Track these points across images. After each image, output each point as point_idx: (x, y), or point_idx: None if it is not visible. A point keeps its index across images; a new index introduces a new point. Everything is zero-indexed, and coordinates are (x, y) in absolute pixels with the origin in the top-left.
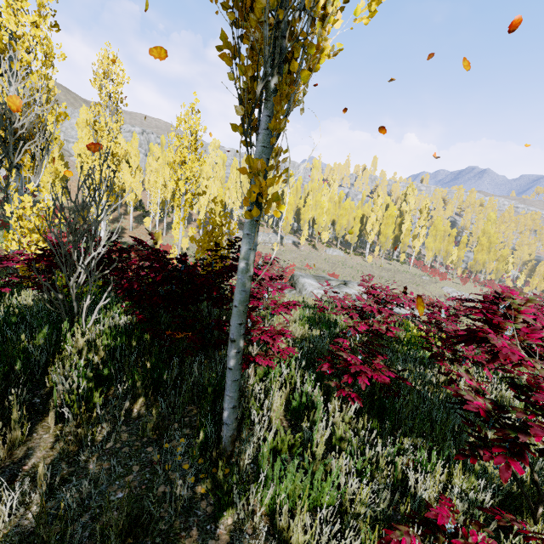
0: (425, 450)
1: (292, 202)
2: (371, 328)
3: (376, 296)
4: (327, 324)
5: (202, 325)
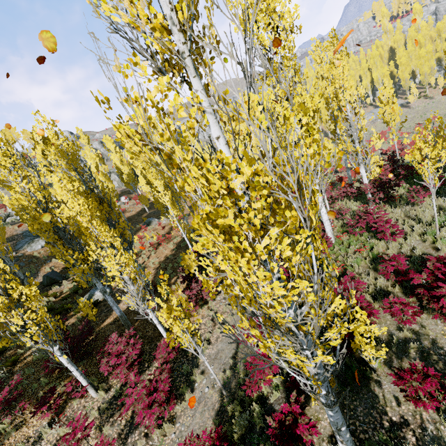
0: None
1: (388, 73)
2: None
3: None
4: None
5: None
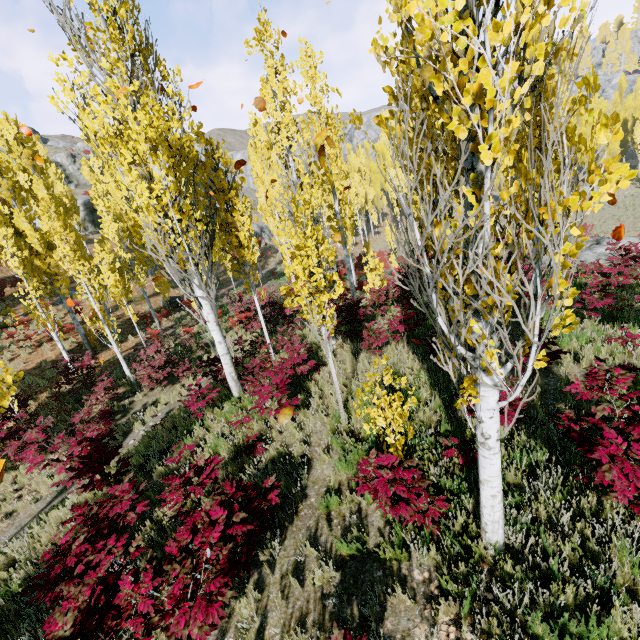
0: (635, 326)
1: None
2: (611, 281)
3: (629, 252)
4: (578, 286)
5: None
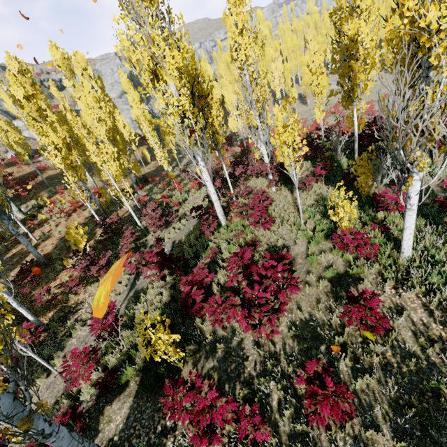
0: None
1: None
2: None
3: None
4: None
5: (378, 149)
